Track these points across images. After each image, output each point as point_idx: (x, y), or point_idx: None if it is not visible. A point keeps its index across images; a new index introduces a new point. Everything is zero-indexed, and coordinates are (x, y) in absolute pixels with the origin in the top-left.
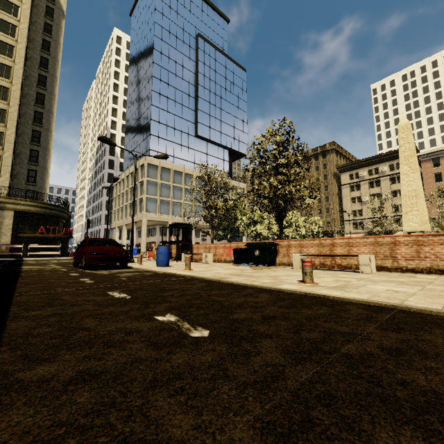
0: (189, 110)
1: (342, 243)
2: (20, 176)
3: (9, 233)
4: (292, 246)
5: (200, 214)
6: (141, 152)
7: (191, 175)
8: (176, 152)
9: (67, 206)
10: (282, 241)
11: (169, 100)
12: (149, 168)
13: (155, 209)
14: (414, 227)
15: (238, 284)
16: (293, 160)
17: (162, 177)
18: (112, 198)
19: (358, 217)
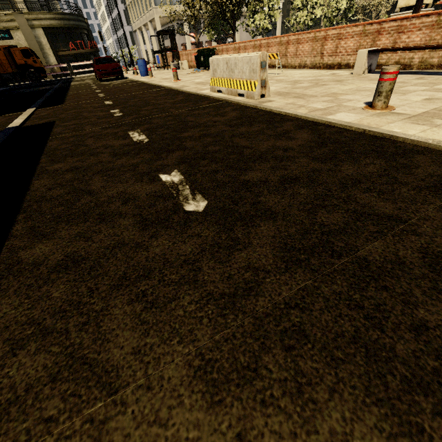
0: None
1: (242, 47)
2: None
3: (51, 53)
4: (223, 51)
5: None
6: None
7: None
8: None
9: (79, 12)
10: (219, 46)
11: None
12: None
13: None
14: (408, 0)
15: (150, 84)
16: None
17: None
18: None
19: None
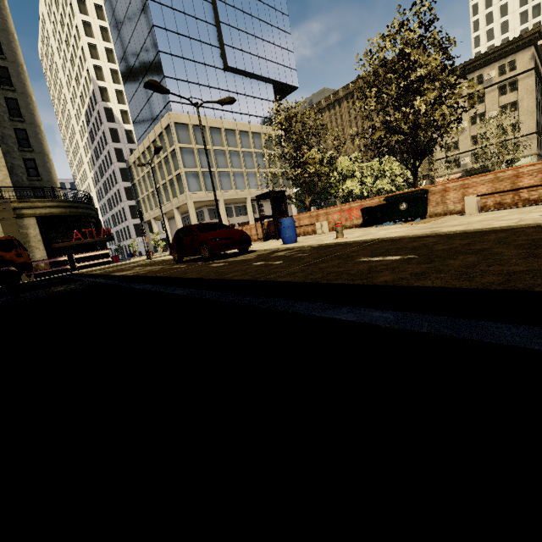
0: (207, 26)
1: (532, 171)
2: (17, 170)
3: (41, 246)
4: (450, 190)
5: (253, 183)
6: (158, 107)
7: (233, 131)
8: (205, 99)
9: (91, 201)
10: (433, 187)
11: (176, 12)
12: (178, 130)
13: (199, 186)
14: None
15: (476, 230)
16: (438, 67)
17: (197, 139)
18: (133, 183)
19: (452, 152)
